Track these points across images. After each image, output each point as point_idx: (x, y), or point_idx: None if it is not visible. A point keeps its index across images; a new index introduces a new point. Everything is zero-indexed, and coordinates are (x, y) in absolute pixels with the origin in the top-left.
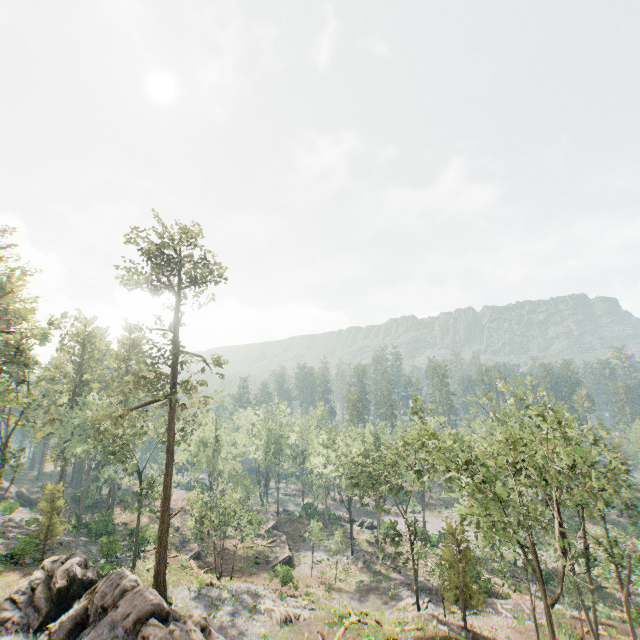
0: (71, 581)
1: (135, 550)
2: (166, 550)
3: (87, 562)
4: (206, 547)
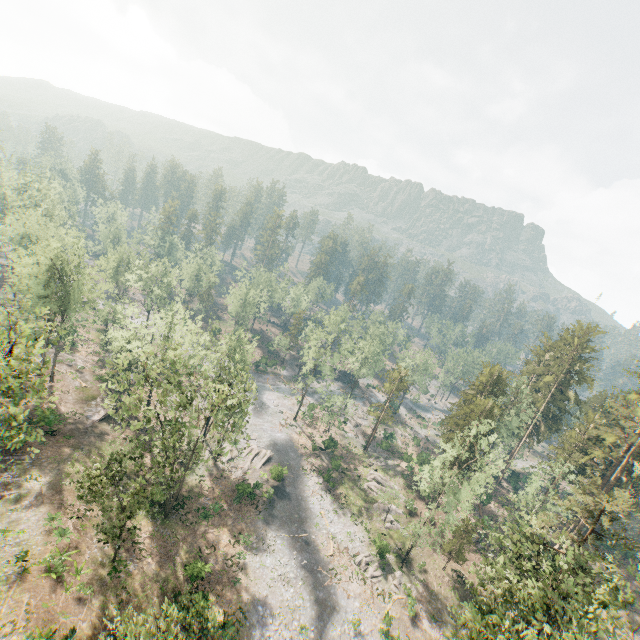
0: None
1: None
2: None
3: None
4: None
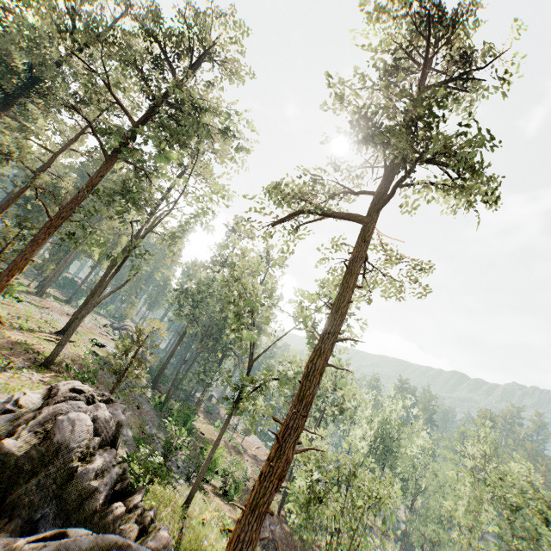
0: (44, 454)
1: (201, 473)
2: (261, 525)
3: (118, 435)
4: (274, 533)
